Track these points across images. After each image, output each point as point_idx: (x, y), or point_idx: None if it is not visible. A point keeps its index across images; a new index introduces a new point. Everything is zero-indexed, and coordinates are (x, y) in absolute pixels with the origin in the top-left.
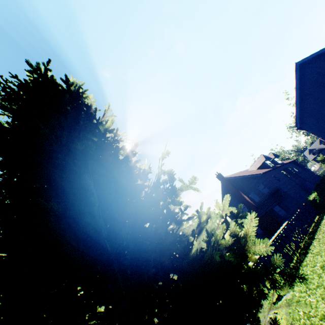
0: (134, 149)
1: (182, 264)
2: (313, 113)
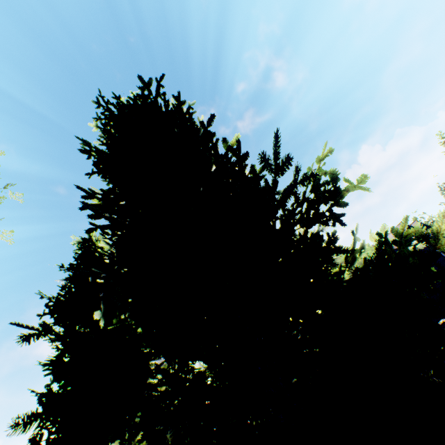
0: (263, 170)
1: (341, 283)
2: None
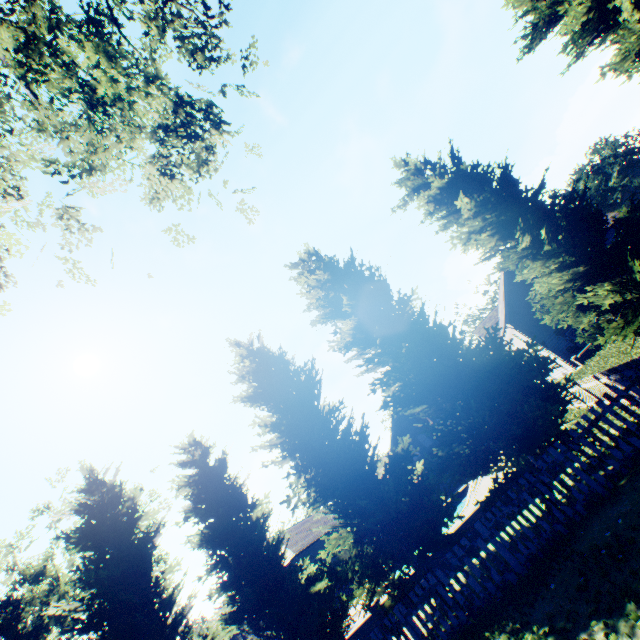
0: None
1: None
2: (519, 311)
